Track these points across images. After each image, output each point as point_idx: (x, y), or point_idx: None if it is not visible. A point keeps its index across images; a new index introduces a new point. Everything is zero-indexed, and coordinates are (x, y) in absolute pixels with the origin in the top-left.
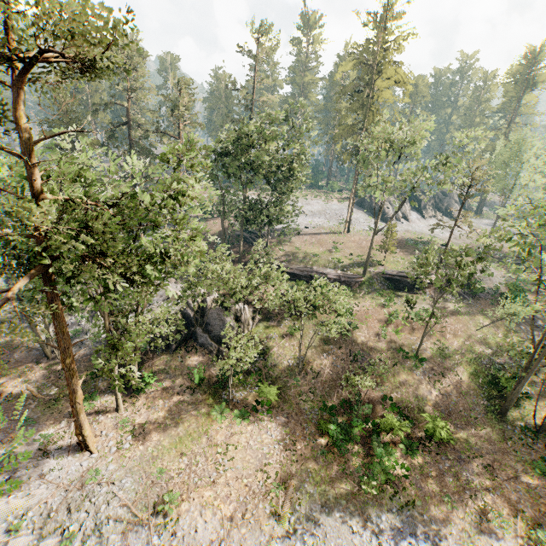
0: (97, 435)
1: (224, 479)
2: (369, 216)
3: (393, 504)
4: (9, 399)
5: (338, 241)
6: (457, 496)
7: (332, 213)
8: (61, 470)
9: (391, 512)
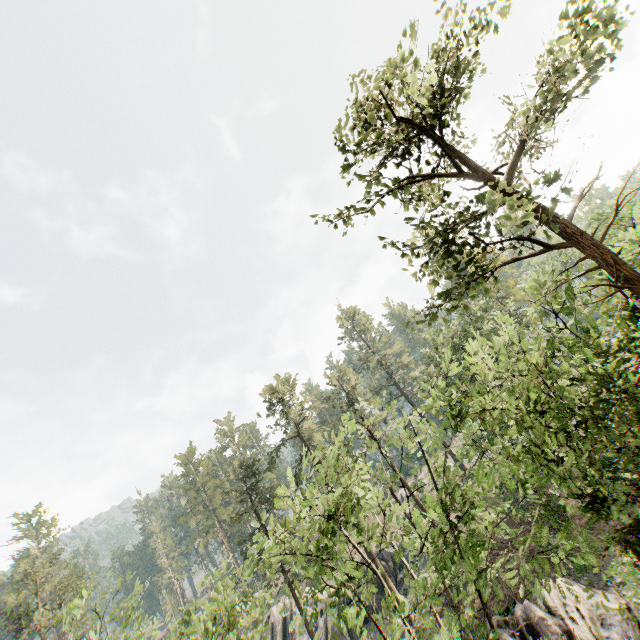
0: None
1: None
2: None
3: None
4: None
5: None
6: None
7: None
8: None
9: None
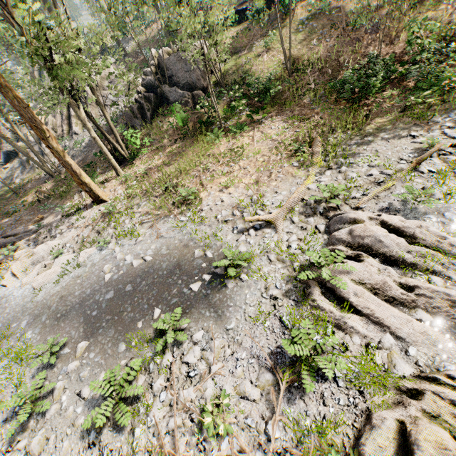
0: (107, 192)
1: (238, 167)
2: None
3: None
4: (32, 205)
5: None
6: None
7: None
8: (84, 219)
9: None
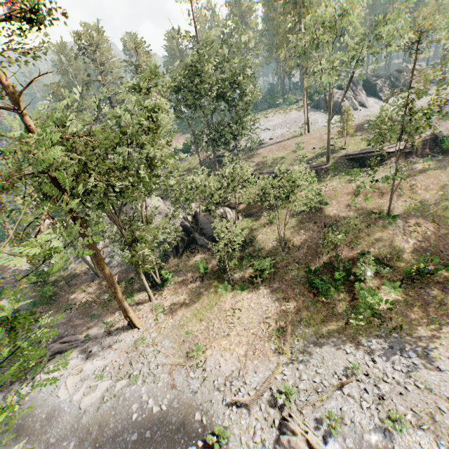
0: (140, 317)
1: (235, 331)
2: (327, 113)
3: (381, 331)
4: (81, 306)
5: (300, 142)
6: (444, 317)
7: (291, 122)
8: (121, 341)
9: (380, 336)
